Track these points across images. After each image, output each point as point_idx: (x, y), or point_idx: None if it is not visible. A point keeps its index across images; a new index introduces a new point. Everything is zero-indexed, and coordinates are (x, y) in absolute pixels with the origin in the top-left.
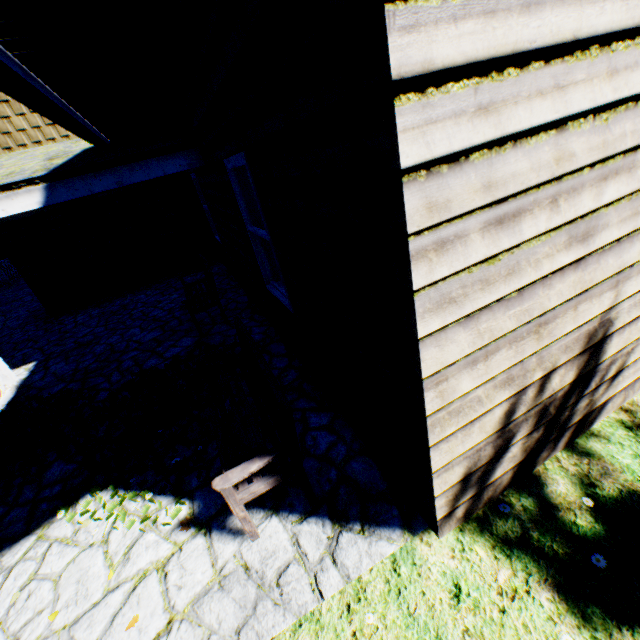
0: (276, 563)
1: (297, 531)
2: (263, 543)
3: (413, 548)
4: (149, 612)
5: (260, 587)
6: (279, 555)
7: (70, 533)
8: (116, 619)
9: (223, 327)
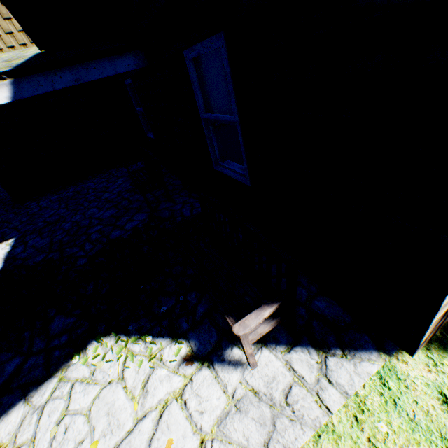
0: (279, 386)
1: (288, 359)
2: (262, 371)
3: (393, 366)
4: (180, 435)
5: (272, 407)
6: (279, 380)
7: (87, 374)
8: (152, 443)
9: (168, 204)
